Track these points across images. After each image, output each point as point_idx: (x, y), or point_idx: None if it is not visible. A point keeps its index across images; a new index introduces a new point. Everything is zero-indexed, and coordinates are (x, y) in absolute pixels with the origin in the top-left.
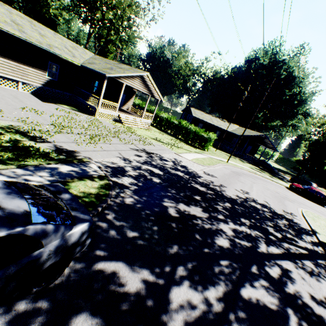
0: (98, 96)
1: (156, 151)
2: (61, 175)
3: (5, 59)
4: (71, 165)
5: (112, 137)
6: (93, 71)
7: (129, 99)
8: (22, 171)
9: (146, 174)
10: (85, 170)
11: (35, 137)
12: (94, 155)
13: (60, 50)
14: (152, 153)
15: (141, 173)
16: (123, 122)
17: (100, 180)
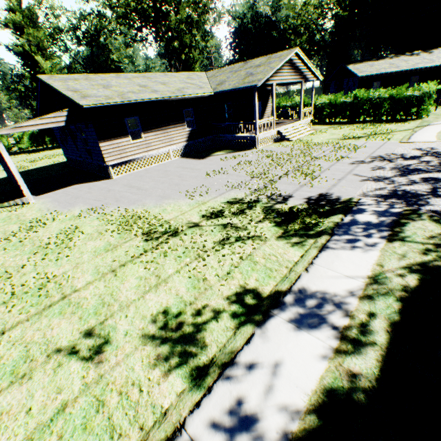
0: (234, 122)
1: (379, 152)
2: (376, 227)
3: (153, 133)
4: (358, 212)
5: (311, 161)
6: (222, 93)
7: (265, 105)
8: (342, 238)
9: (437, 186)
10: (380, 212)
11: (272, 197)
12: (344, 190)
13: (188, 89)
14: (381, 157)
15: (431, 188)
16: (288, 138)
17: (417, 216)
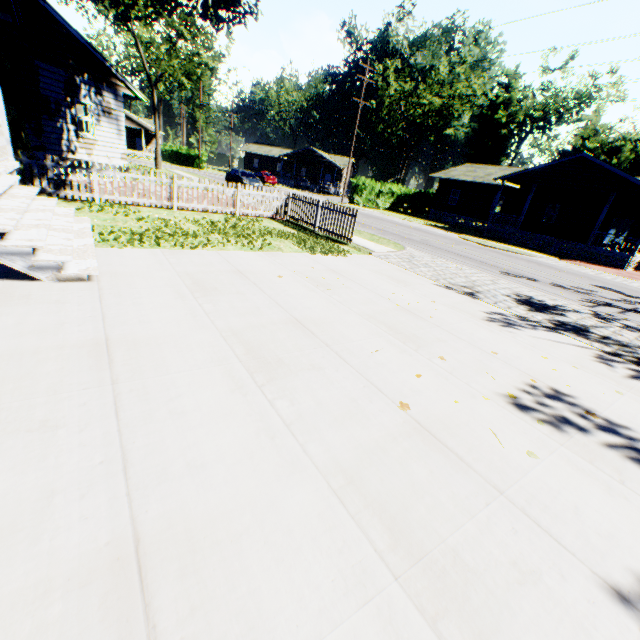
0: None
1: None
2: None
3: None
4: None
5: None
6: None
7: (149, 143)
8: None
9: None
10: None
11: None
12: None
13: None
14: None
15: None
16: None
17: None
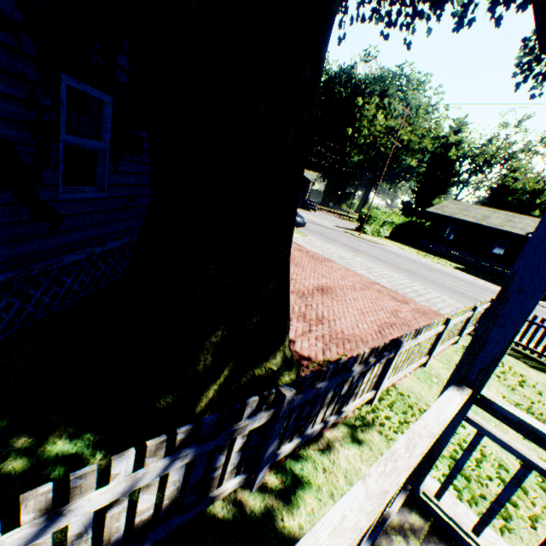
0: None
1: None
2: None
3: None
4: None
5: None
6: None
7: None
8: None
9: None
10: None
11: None
12: None
13: None
14: None
15: None
16: None
17: None
